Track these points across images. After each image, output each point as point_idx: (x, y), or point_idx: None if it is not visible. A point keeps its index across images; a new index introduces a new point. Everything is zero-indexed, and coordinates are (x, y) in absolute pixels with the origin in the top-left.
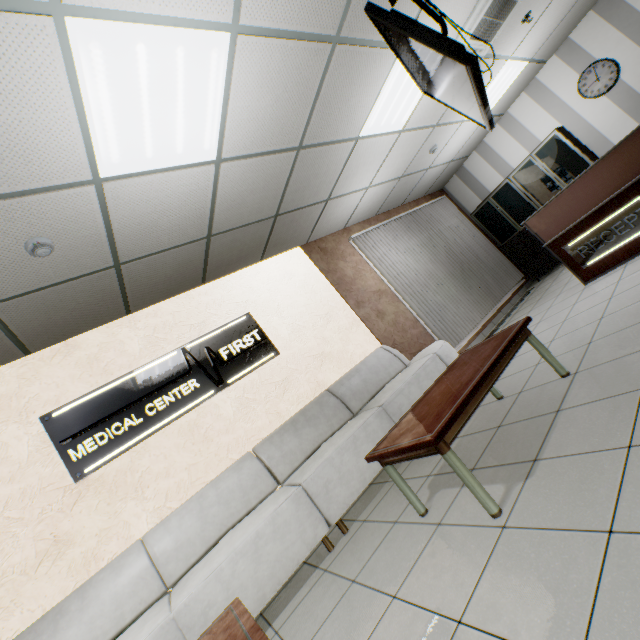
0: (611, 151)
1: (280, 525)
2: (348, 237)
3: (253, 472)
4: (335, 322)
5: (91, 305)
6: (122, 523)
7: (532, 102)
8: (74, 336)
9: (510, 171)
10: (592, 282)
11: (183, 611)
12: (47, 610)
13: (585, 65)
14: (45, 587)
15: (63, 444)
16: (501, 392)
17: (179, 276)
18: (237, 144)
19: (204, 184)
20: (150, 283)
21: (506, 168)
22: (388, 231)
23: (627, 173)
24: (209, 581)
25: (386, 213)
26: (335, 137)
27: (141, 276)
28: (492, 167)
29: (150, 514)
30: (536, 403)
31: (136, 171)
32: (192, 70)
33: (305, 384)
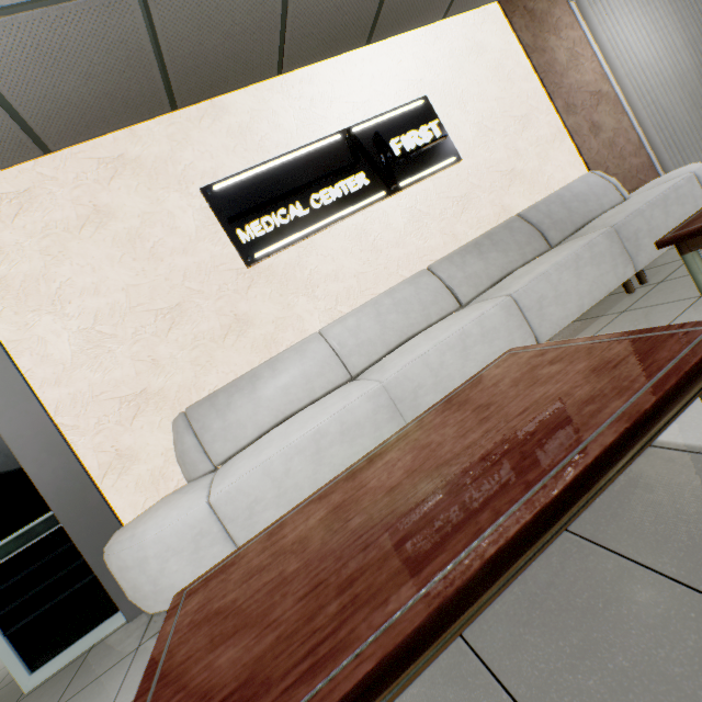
0: None
1: (488, 330)
2: None
3: (432, 289)
4: (533, 130)
5: (245, 35)
6: (295, 317)
7: None
8: (220, 95)
9: None
10: None
11: (393, 384)
12: (238, 376)
13: None
14: (233, 357)
15: (229, 223)
16: None
17: (348, 11)
18: None
19: None
20: (314, 13)
21: None
22: None
23: None
24: (416, 364)
25: None
26: None
27: None
28: None
29: (321, 314)
30: None
31: None
32: None
33: (487, 207)
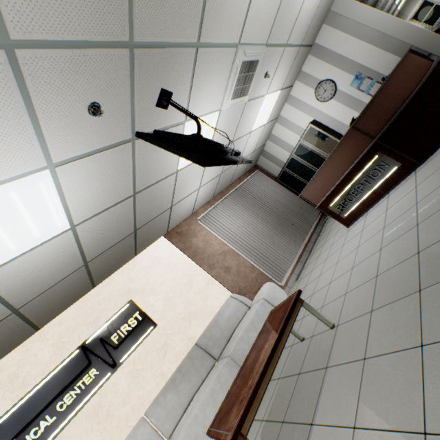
0: (334, 150)
1: None
2: (196, 218)
3: (145, 436)
4: (195, 286)
5: (3, 340)
6: None
7: (292, 108)
8: None
9: (292, 148)
10: (351, 226)
11: None
12: None
13: (316, 84)
14: None
15: None
16: (303, 332)
17: (72, 292)
18: (84, 213)
19: (67, 242)
20: (49, 307)
21: (290, 147)
22: (223, 207)
23: (348, 161)
24: None
25: (220, 193)
26: (159, 178)
27: (39, 307)
28: (281, 148)
29: None
30: (317, 353)
31: (7, 260)
32: (27, 197)
33: (180, 343)
